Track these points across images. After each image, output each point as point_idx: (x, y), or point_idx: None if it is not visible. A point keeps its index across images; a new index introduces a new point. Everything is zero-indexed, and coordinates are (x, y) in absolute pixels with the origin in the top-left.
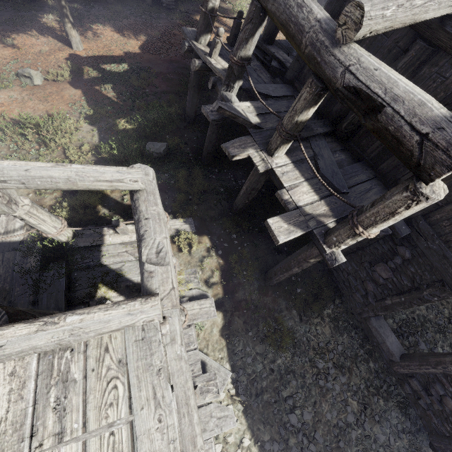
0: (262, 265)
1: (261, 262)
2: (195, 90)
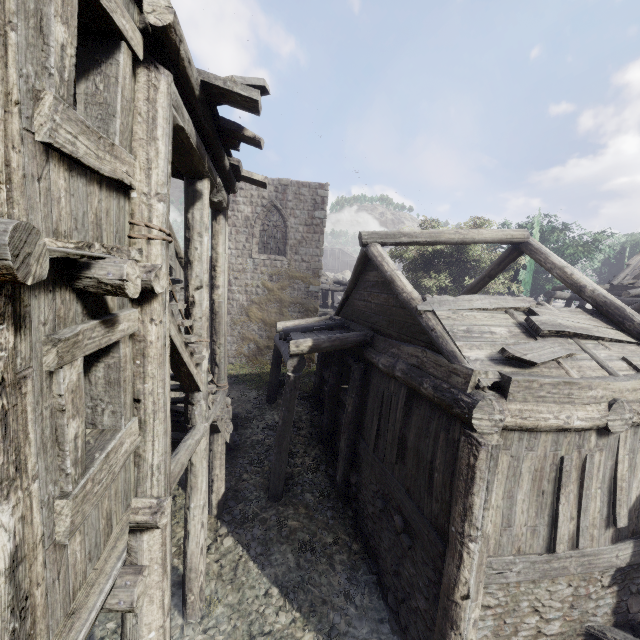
0: None
1: None
2: None
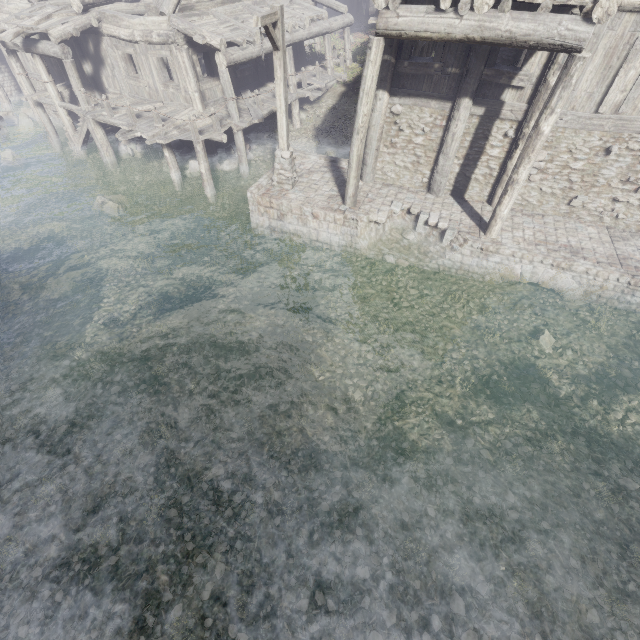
0: None
1: None
2: None
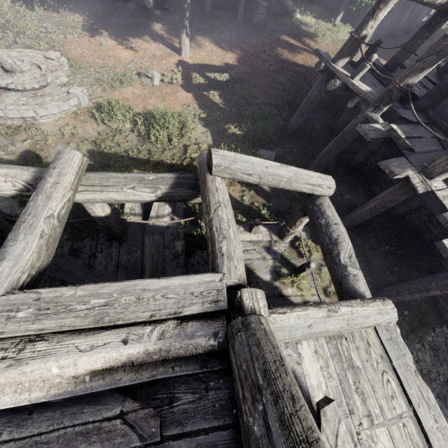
0: (374, 282)
1: (374, 279)
2: (310, 106)
